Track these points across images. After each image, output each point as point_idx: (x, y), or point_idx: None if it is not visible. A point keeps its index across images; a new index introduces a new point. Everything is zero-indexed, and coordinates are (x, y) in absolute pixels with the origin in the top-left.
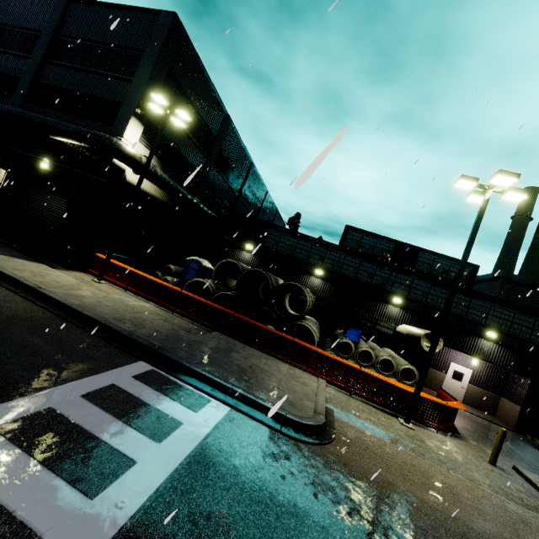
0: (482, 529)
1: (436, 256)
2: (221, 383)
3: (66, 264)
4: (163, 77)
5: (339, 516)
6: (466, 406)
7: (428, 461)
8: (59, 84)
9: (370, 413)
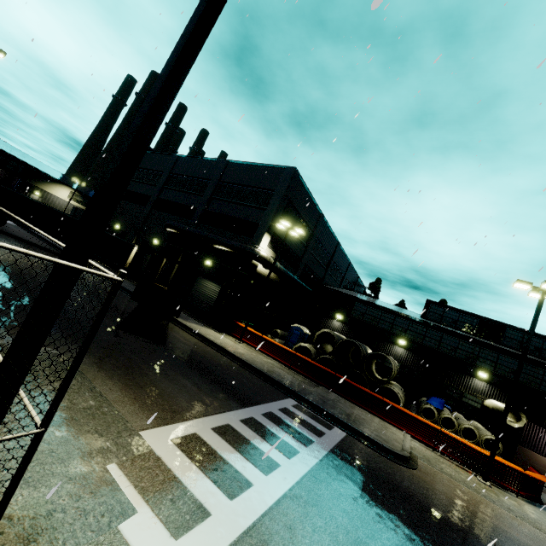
0: (528, 543)
1: (525, 333)
2: (338, 418)
3: (219, 328)
4: (285, 204)
5: (418, 495)
6: None
7: (497, 506)
8: (219, 211)
9: (449, 466)
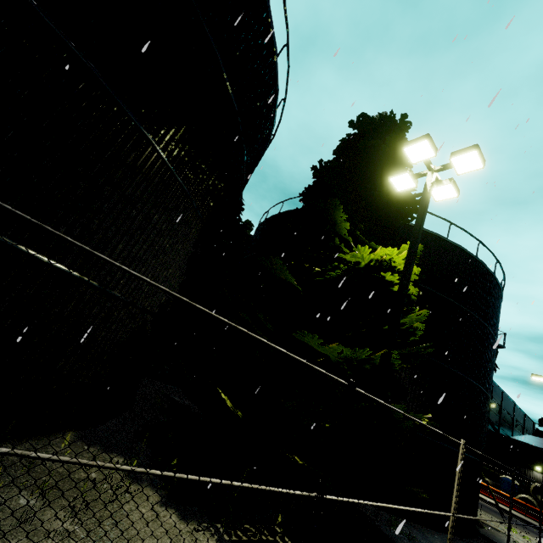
0: None
1: None
2: None
3: None
4: None
5: None
6: None
7: None
8: None
9: None
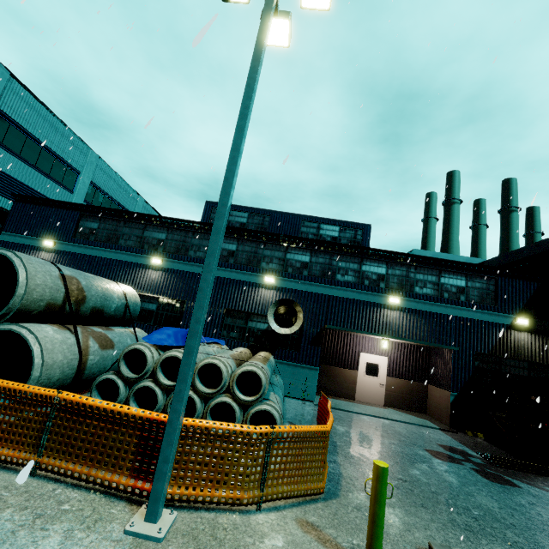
0: None
1: (321, 222)
2: None
3: None
4: None
5: None
6: (389, 409)
7: None
8: None
9: (0, 536)
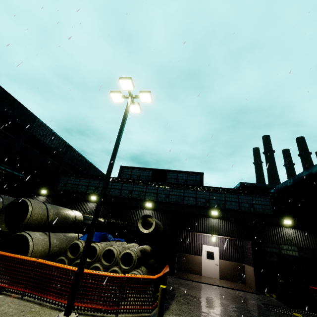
0: None
1: (177, 172)
2: None
3: None
4: None
5: None
6: (221, 281)
7: None
8: None
9: (7, 316)
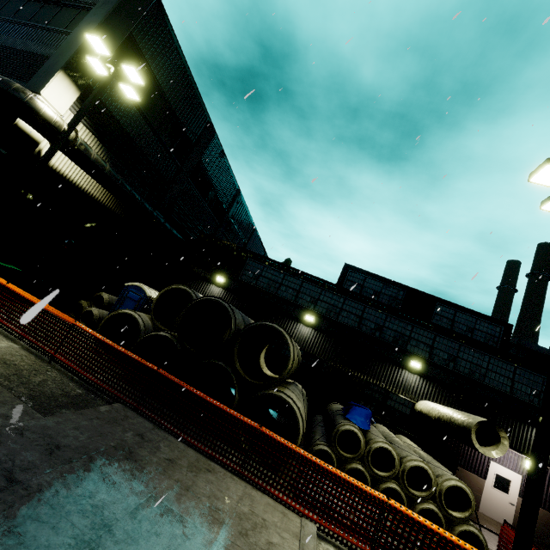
0: None
1: (458, 309)
2: None
3: None
4: (120, 39)
5: None
6: None
7: None
8: None
9: None
